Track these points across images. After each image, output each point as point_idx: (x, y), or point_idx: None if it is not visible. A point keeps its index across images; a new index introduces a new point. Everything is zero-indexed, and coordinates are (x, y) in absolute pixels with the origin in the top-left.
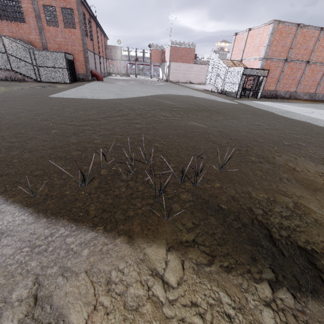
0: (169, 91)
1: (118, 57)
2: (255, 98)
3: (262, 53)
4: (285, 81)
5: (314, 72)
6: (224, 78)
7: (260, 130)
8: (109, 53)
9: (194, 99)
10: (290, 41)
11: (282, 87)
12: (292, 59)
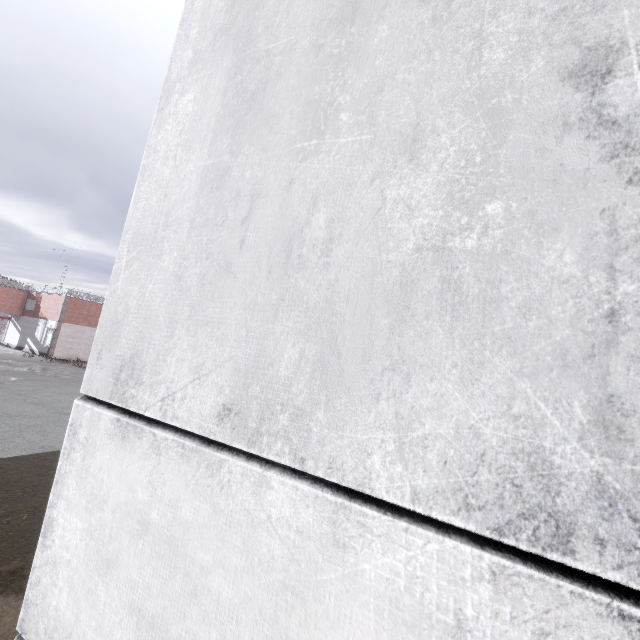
0: None
1: None
2: None
3: None
4: None
5: None
6: None
7: None
8: None
9: None
10: None
11: None
12: None
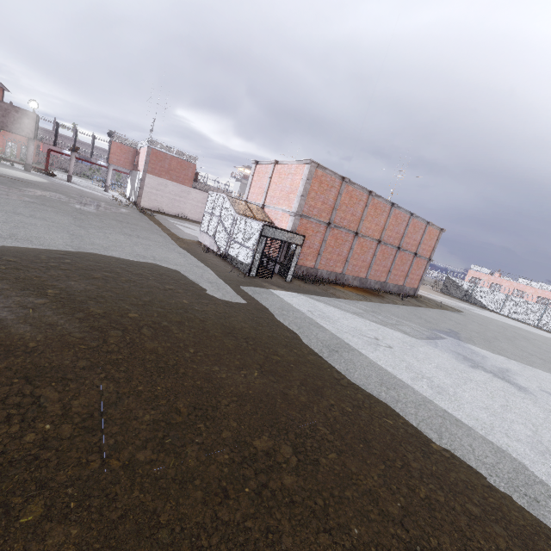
0: (93, 240)
1: (26, 133)
2: (284, 279)
3: (294, 205)
4: (328, 255)
5: (364, 248)
6: (231, 232)
7: (268, 547)
8: (0, 118)
9: (127, 285)
10: (334, 198)
11: (324, 264)
12: (337, 225)
